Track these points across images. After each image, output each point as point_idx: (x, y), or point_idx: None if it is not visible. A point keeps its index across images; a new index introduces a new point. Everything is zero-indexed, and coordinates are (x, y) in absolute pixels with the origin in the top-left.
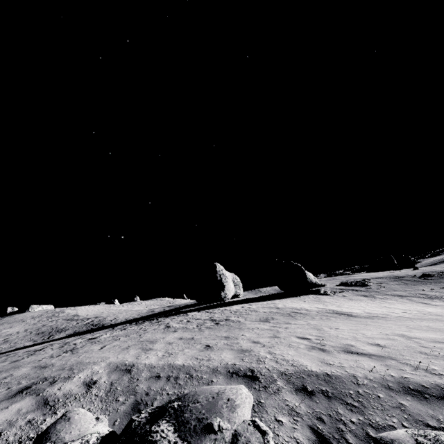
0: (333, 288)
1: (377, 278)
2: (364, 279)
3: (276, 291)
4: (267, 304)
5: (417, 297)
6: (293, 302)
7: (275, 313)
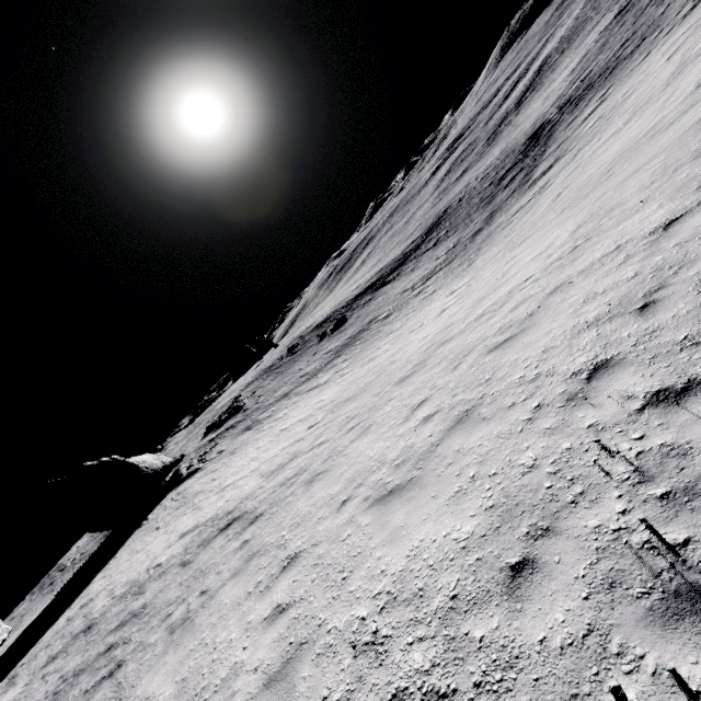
0: (199, 447)
1: (248, 386)
2: (234, 401)
3: (100, 536)
4: (67, 625)
5: (302, 384)
6: (134, 555)
7: (71, 684)
